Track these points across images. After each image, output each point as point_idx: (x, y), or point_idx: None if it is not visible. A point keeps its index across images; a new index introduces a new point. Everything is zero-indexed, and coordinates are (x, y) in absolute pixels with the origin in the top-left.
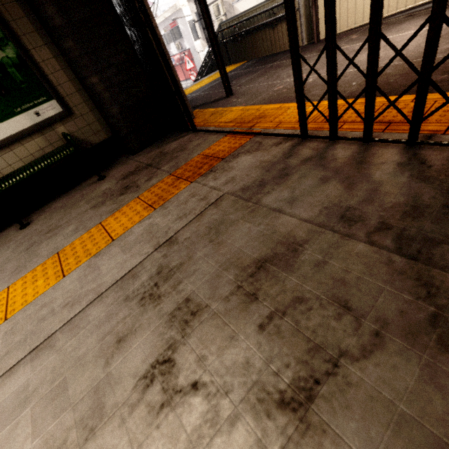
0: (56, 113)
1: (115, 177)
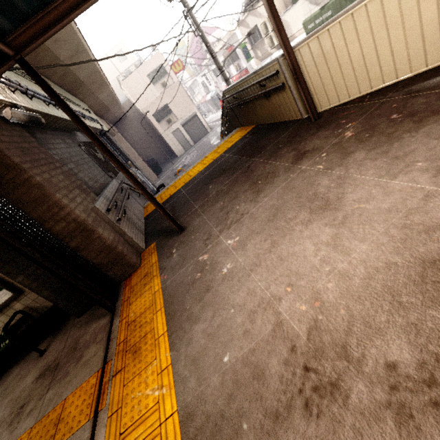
0: (9, 296)
1: (43, 362)
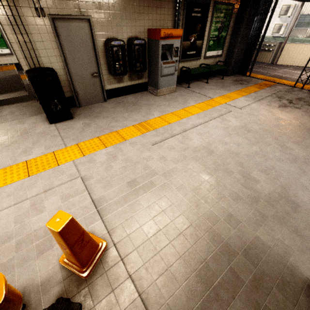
0: (220, 54)
1: (229, 80)
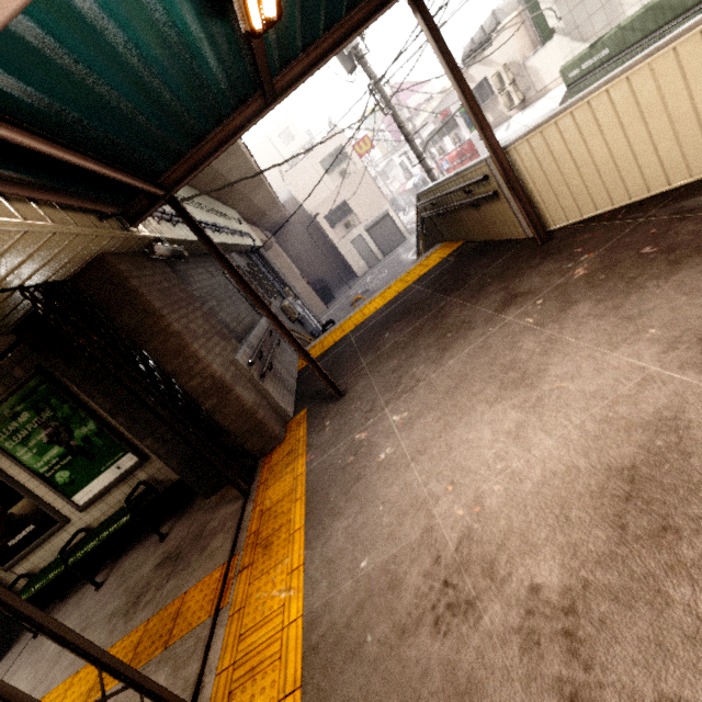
0: (134, 462)
1: (164, 549)
